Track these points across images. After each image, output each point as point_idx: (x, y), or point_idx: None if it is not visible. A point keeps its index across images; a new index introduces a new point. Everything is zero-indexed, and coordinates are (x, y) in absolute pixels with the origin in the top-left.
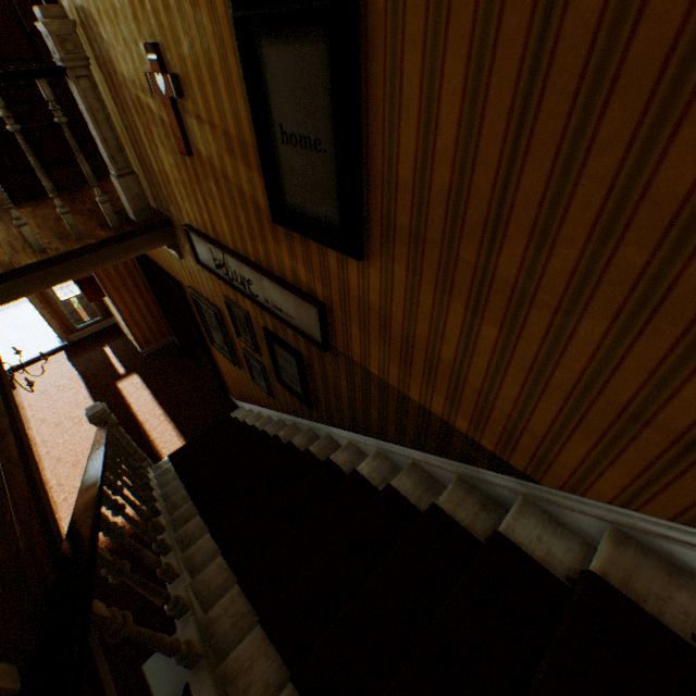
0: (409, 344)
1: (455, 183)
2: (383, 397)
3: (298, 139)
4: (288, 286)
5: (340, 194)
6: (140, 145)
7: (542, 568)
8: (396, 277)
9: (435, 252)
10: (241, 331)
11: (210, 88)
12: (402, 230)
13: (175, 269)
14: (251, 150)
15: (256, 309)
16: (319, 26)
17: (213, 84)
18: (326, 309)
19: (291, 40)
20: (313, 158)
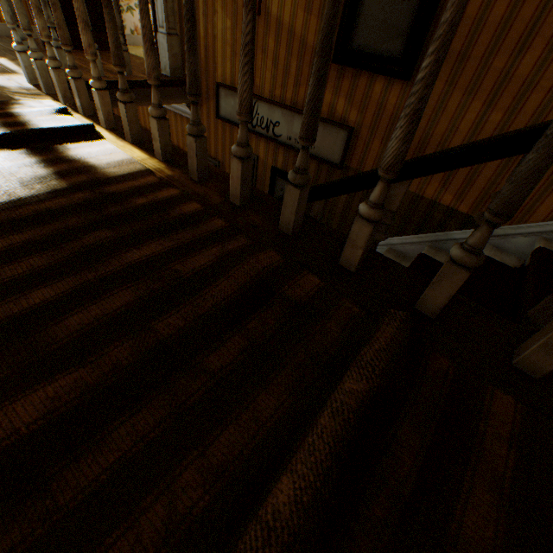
0: (424, 144)
1: (506, 14)
2: None
3: None
4: (323, 118)
5: (412, 30)
6: None
7: (501, 263)
8: (433, 92)
9: (473, 67)
10: None
11: None
12: (452, 53)
13: (175, 132)
14: None
15: (269, 151)
16: None
17: None
18: (353, 133)
19: None
20: (396, 6)
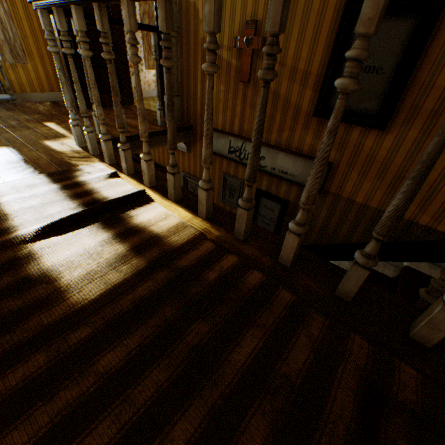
0: (400, 177)
1: None
2: (358, 216)
3: (363, 68)
4: (304, 155)
5: (387, 94)
6: (191, 80)
7: None
8: (407, 138)
9: None
10: (227, 195)
11: (293, 44)
12: (425, 111)
13: None
14: (312, 77)
15: None
16: (414, 13)
17: (298, 42)
18: (332, 166)
19: (386, 20)
20: (371, 77)
